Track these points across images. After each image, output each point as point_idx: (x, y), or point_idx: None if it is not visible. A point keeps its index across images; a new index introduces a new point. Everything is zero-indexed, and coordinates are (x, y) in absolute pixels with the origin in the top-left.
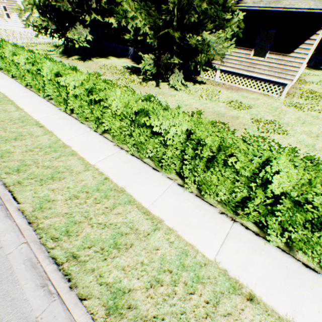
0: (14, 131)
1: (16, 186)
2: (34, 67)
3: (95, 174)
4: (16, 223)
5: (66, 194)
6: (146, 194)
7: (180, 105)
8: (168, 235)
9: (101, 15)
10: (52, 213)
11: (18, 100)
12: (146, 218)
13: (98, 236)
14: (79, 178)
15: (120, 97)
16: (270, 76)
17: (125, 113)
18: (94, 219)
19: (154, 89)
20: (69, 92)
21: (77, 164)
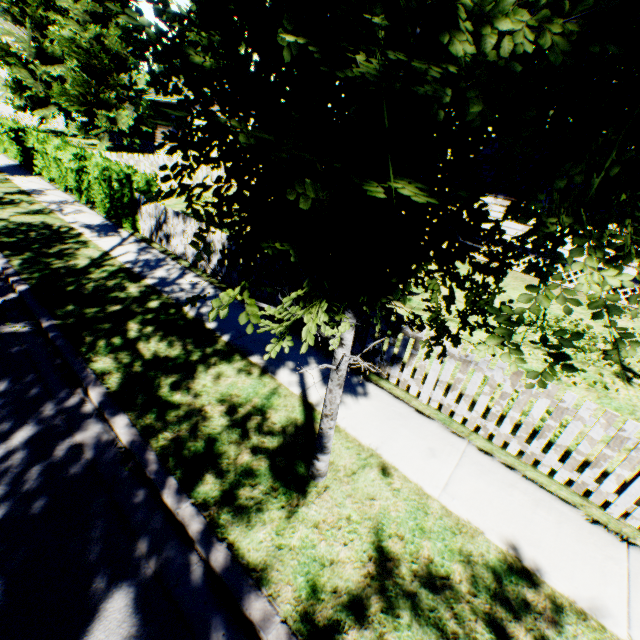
0: None
1: None
2: None
3: None
4: None
5: None
6: None
7: None
8: None
9: None
10: None
11: None
12: None
13: None
14: None
15: None
16: None
17: None
18: None
19: None
20: None
21: None
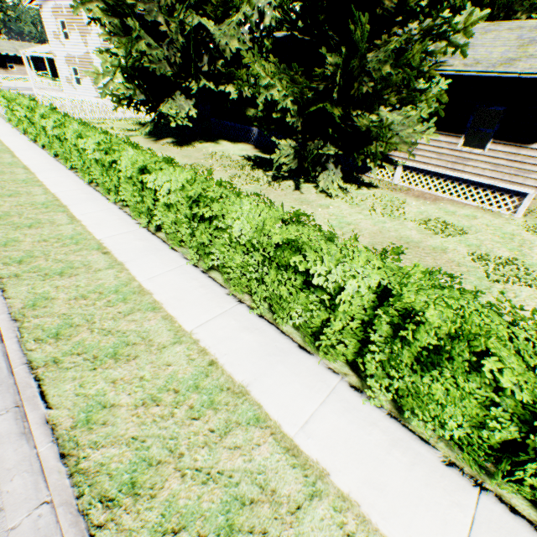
0: (61, 259)
1: (50, 369)
2: (107, 156)
3: (193, 353)
4: (38, 452)
5: (136, 394)
6: (289, 404)
7: (339, 224)
8: (342, 514)
9: (215, 81)
10: (107, 435)
11: (74, 206)
12: (291, 462)
13: (194, 503)
14: (162, 358)
15: (248, 214)
16: (495, 180)
17: (255, 243)
18: (187, 457)
19: (292, 194)
20: (158, 198)
21: (160, 329)
